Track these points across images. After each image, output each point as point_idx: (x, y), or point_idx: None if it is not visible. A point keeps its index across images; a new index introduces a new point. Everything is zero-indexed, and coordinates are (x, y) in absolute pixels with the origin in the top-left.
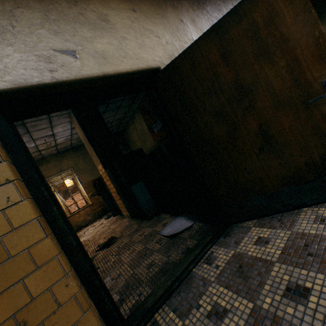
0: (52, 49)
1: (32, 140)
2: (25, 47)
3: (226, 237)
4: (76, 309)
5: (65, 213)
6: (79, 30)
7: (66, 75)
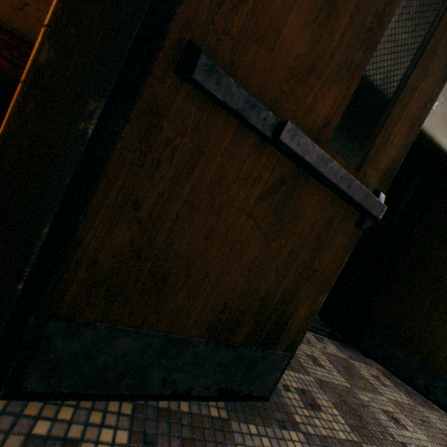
0: None
1: None
2: None
3: (342, 346)
4: None
5: None
6: None
7: None
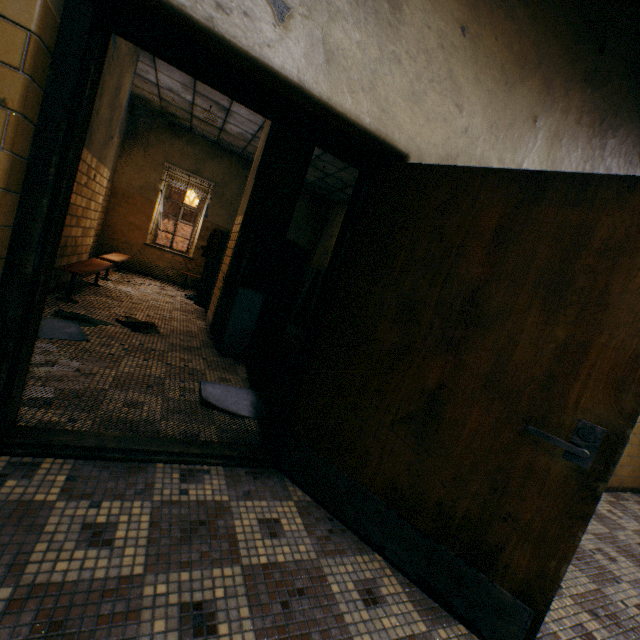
0: None
1: (192, 90)
2: None
3: (251, 475)
4: None
5: (147, 233)
6: None
7: (238, 33)
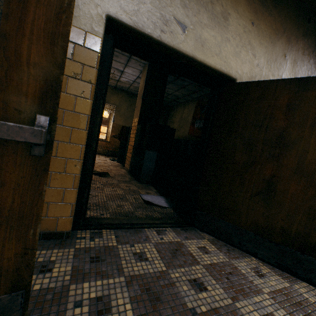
0: (174, 16)
1: None
2: (158, 4)
3: (183, 230)
4: (70, 182)
5: None
6: (201, 13)
7: (169, 40)
